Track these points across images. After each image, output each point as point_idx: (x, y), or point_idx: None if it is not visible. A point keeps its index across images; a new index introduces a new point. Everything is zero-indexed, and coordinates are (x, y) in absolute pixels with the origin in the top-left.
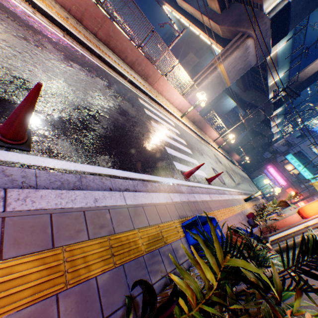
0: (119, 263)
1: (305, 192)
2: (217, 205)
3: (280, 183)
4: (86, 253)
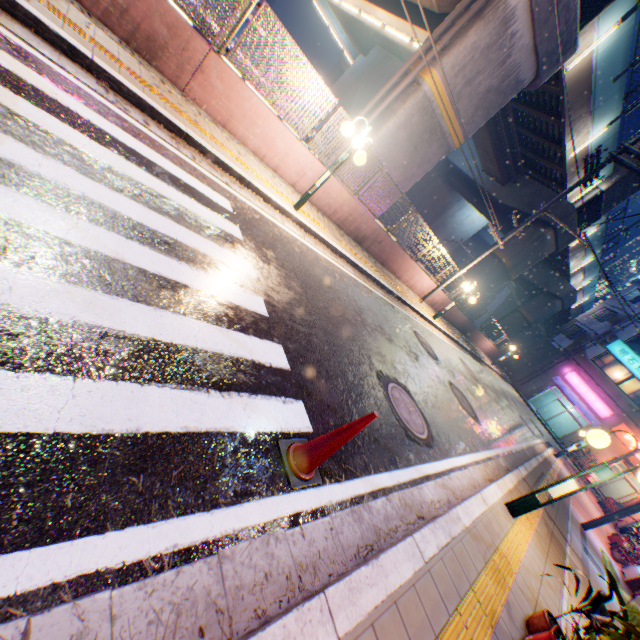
0: None
1: None
2: None
3: (597, 411)
4: None
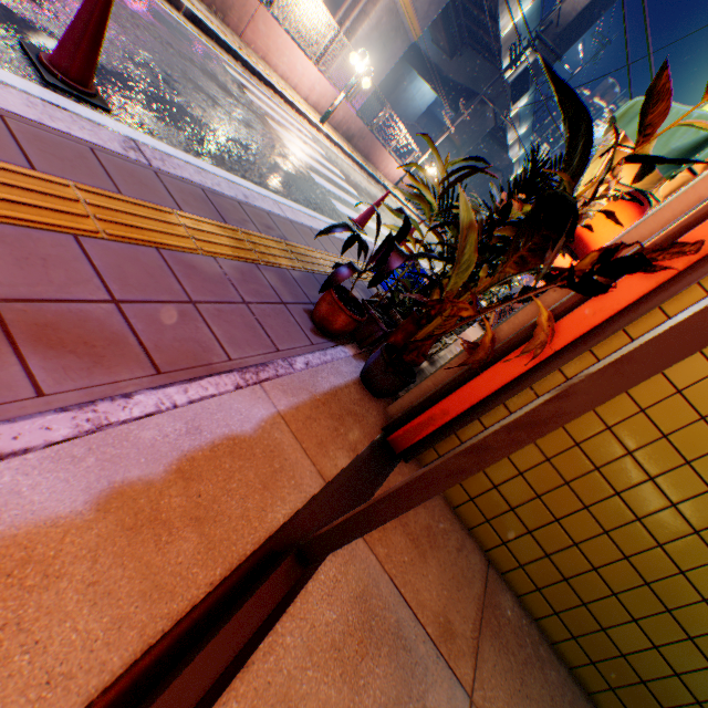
0: (306, 270)
1: None
2: None
3: None
4: (265, 244)
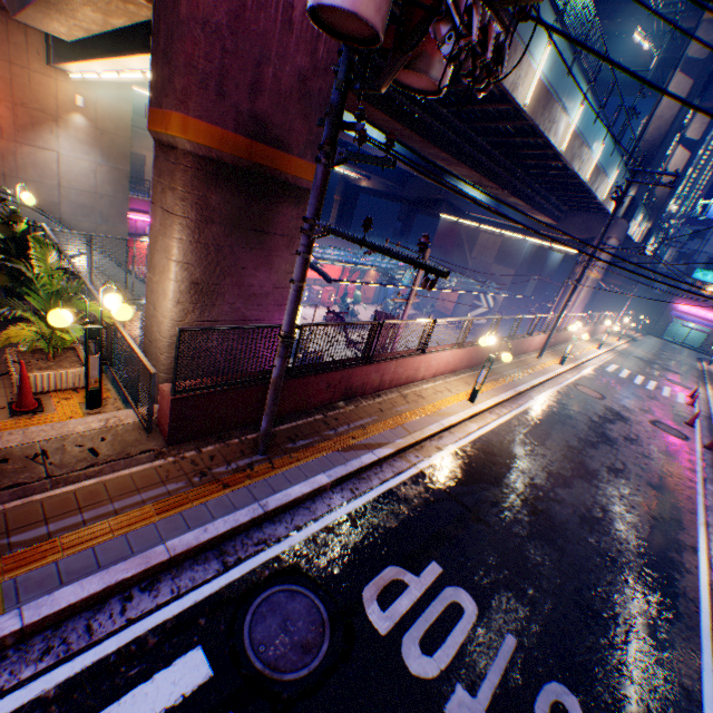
0: None
1: None
2: None
3: (711, 319)
4: None
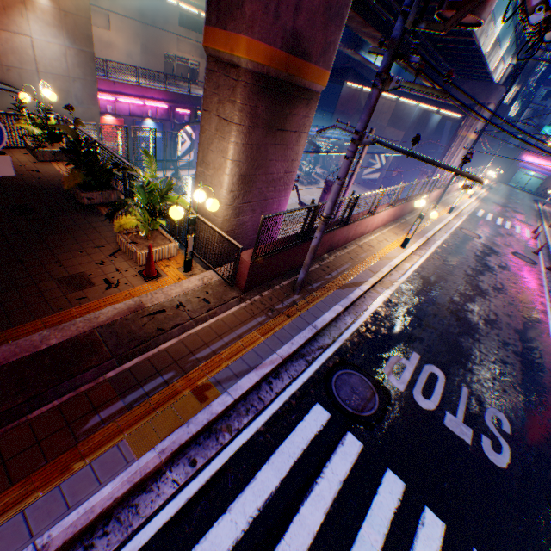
0: None
1: None
2: None
3: (548, 169)
4: None
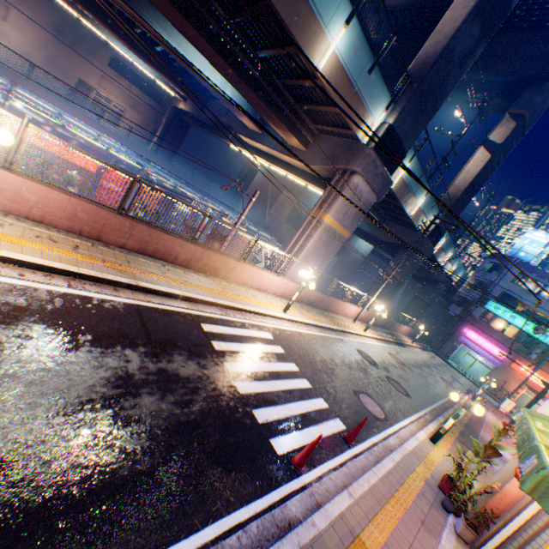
0: None
1: (544, 362)
2: (367, 507)
3: (496, 355)
4: None
